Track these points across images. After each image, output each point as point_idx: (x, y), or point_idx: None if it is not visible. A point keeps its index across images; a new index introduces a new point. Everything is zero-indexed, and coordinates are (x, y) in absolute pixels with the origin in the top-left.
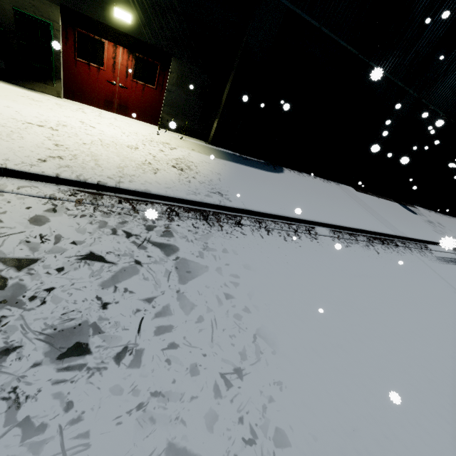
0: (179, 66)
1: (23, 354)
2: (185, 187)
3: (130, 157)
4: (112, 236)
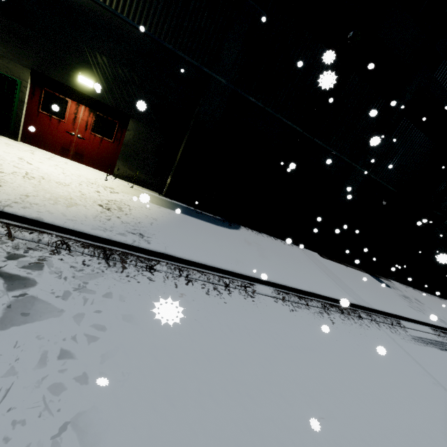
0: (136, 126)
1: None
2: (98, 223)
3: (50, 190)
4: None
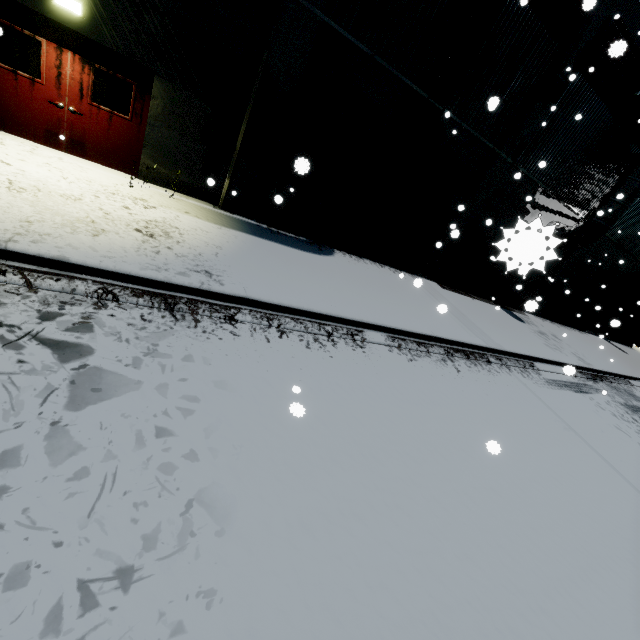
0: (166, 89)
1: None
2: (145, 259)
3: (58, 210)
4: None
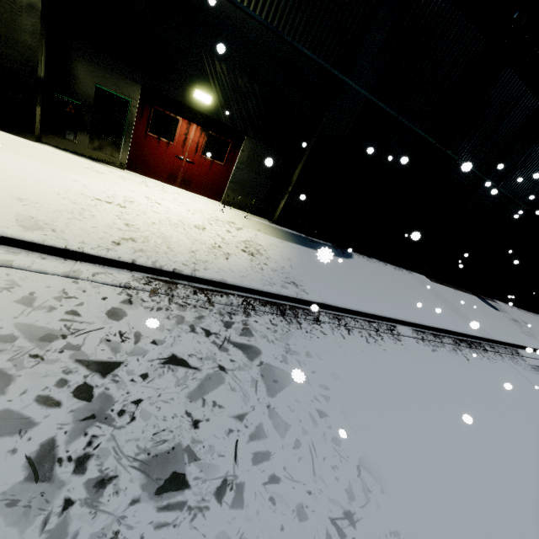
0: (251, 145)
1: (119, 487)
2: (259, 275)
3: (200, 240)
4: (192, 335)
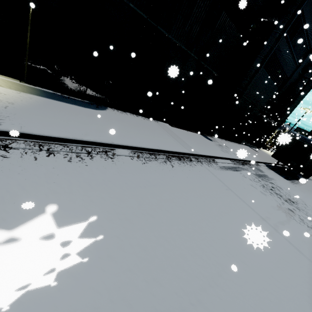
0: None
1: None
2: None
3: None
4: None
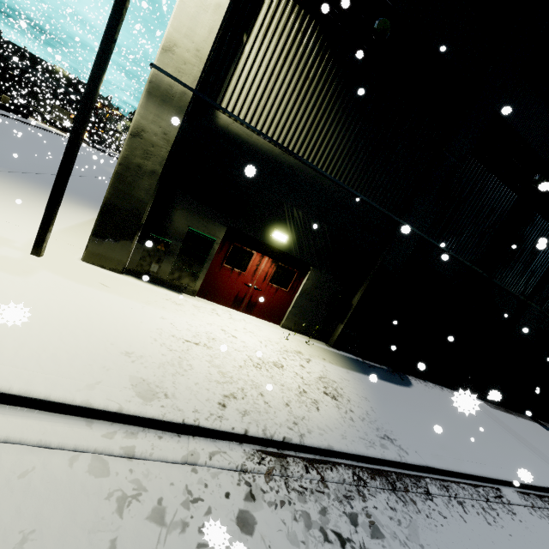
0: (316, 274)
1: None
2: (354, 430)
3: (285, 384)
4: (328, 548)
